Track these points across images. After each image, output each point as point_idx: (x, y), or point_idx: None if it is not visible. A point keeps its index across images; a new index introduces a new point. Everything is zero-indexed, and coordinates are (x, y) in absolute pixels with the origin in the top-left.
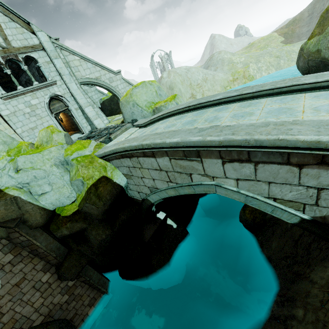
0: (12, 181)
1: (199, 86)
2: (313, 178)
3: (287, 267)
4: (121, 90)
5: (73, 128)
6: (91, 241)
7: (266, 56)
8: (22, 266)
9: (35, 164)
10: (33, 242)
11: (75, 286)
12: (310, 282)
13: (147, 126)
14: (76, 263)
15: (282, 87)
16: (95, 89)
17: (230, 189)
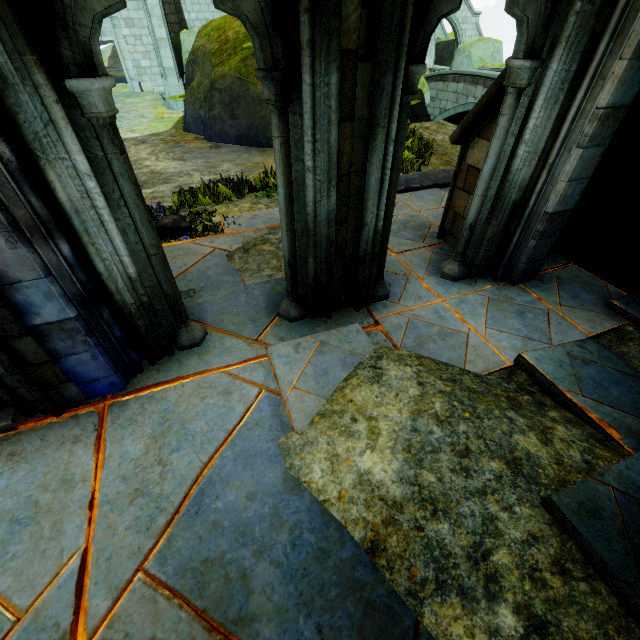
0: None
1: None
2: None
3: None
4: (467, 37)
5: None
6: None
7: None
8: None
9: None
10: None
11: None
12: None
13: None
14: None
15: None
16: (440, 23)
17: None
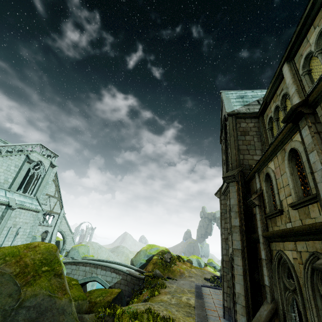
0: None
1: None
2: (112, 275)
3: None
4: (68, 241)
5: None
6: None
7: None
8: None
9: None
10: None
11: None
12: None
13: None
14: None
15: (119, 263)
16: None
17: (99, 278)
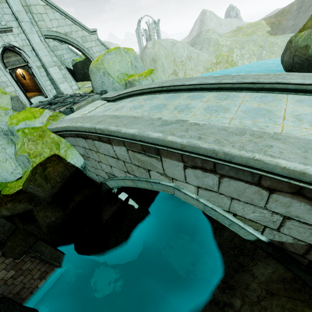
0: None
1: (182, 63)
2: (282, 205)
3: (233, 256)
4: (96, 53)
5: (38, 88)
6: (40, 222)
7: (251, 44)
8: None
9: None
10: None
11: (23, 262)
12: (251, 276)
13: (115, 101)
14: (22, 243)
15: (266, 82)
16: (67, 47)
17: (188, 195)
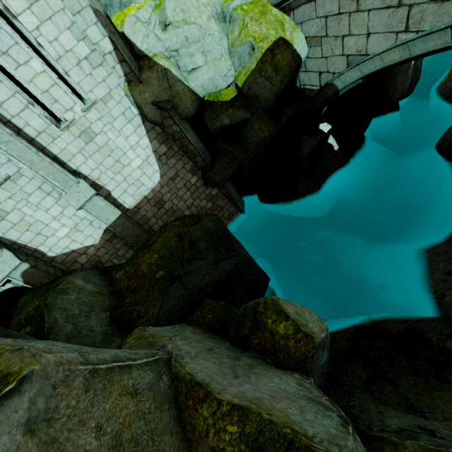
0: (159, 46)
1: None
2: None
3: None
4: None
5: None
6: (248, 142)
7: None
8: (174, 161)
9: (187, 15)
10: (185, 135)
11: (217, 197)
12: None
13: None
14: (228, 167)
15: None
16: None
17: None
